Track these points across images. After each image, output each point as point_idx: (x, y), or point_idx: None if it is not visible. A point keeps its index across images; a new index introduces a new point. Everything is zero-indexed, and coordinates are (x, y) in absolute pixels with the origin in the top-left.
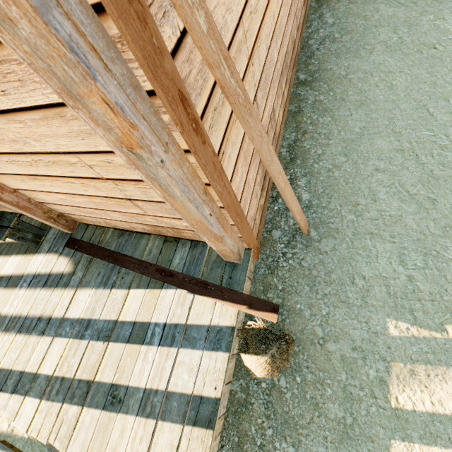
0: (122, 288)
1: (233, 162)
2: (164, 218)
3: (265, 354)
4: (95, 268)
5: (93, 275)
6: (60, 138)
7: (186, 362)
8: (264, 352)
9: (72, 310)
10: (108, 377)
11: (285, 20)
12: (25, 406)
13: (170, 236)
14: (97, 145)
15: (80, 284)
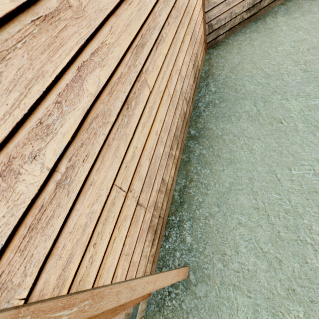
0: None
1: (110, 278)
2: None
3: None
4: None
5: None
6: None
7: None
8: None
9: None
10: None
11: (172, 116)
12: None
13: None
14: None
15: None
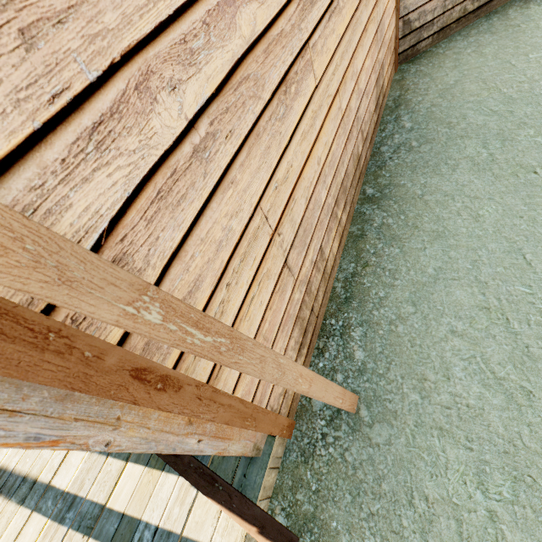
0: (119, 458)
1: None
2: None
3: None
4: None
5: None
6: None
7: None
8: None
9: (60, 475)
10: None
11: (341, 149)
12: None
13: None
14: None
15: None
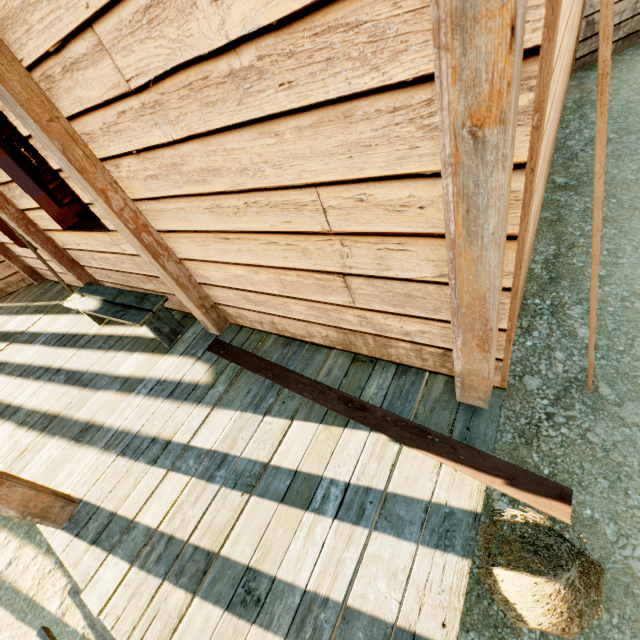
0: (281, 417)
1: None
2: (377, 314)
3: (553, 578)
4: (244, 383)
5: (240, 392)
6: (314, 159)
7: (383, 559)
8: (552, 573)
9: (202, 436)
10: (242, 553)
11: (559, 100)
12: (105, 569)
13: (362, 355)
14: (365, 168)
15: (219, 402)
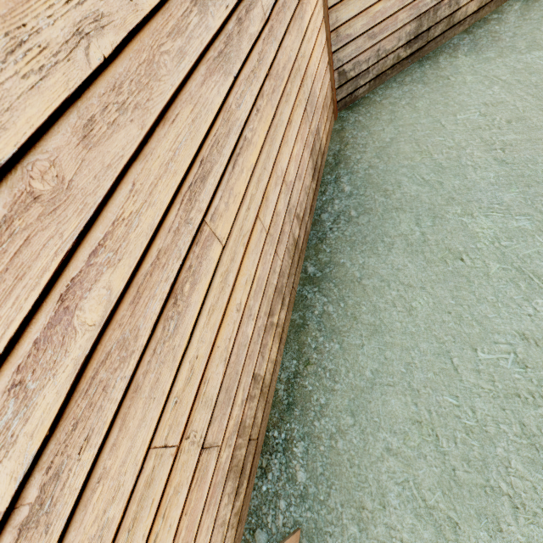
0: None
1: None
2: None
3: None
4: None
5: None
6: None
7: None
8: None
9: None
10: None
11: (270, 261)
12: None
13: None
14: None
15: None
